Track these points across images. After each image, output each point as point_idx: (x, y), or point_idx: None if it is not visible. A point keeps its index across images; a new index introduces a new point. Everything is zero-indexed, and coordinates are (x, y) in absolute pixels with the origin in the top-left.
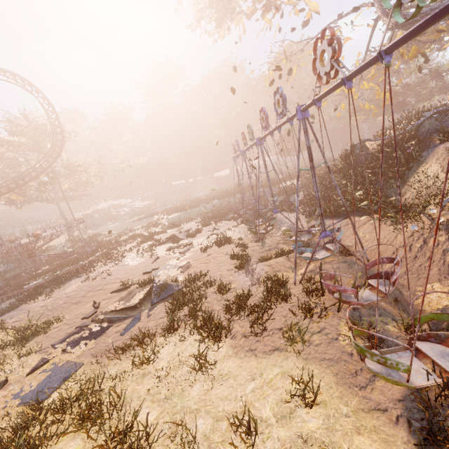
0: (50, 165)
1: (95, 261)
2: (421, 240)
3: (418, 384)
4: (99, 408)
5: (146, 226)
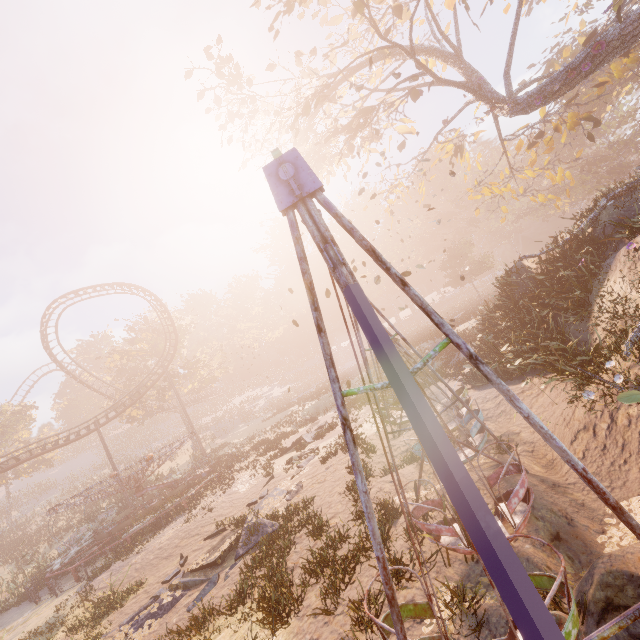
0: (164, 369)
1: (202, 490)
2: (607, 416)
3: None
4: None
5: (277, 426)
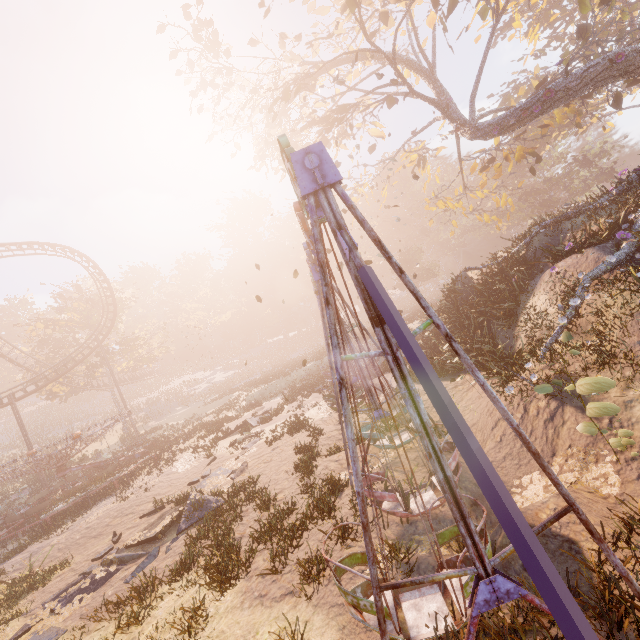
0: (98, 343)
1: (137, 470)
2: (522, 408)
3: (422, 636)
4: None
5: (219, 410)
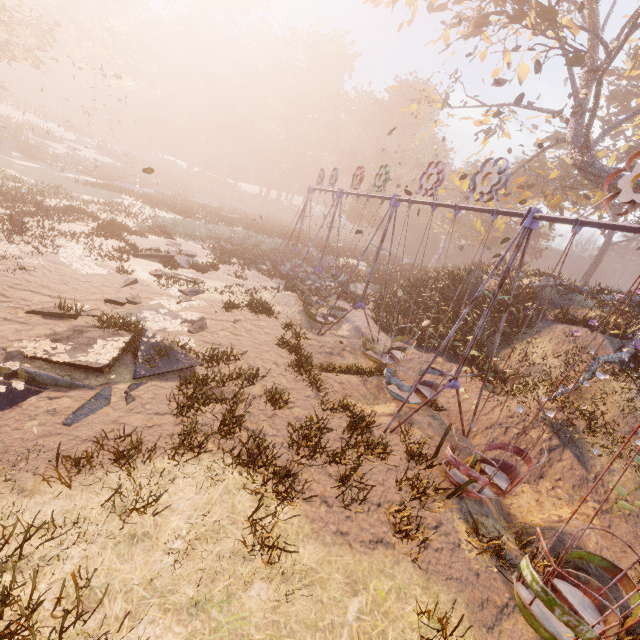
0: None
1: None
2: (521, 427)
3: None
4: (32, 616)
5: (107, 206)
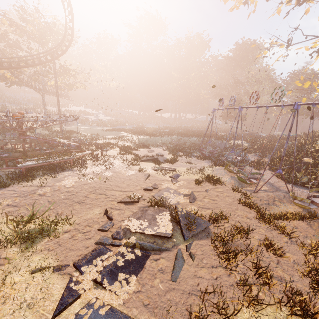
0: (53, 58)
1: (87, 159)
2: None
3: None
4: None
5: (118, 139)
